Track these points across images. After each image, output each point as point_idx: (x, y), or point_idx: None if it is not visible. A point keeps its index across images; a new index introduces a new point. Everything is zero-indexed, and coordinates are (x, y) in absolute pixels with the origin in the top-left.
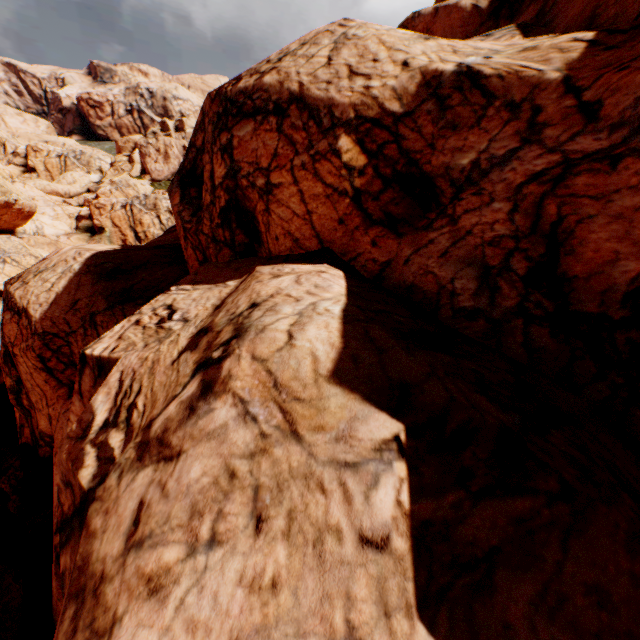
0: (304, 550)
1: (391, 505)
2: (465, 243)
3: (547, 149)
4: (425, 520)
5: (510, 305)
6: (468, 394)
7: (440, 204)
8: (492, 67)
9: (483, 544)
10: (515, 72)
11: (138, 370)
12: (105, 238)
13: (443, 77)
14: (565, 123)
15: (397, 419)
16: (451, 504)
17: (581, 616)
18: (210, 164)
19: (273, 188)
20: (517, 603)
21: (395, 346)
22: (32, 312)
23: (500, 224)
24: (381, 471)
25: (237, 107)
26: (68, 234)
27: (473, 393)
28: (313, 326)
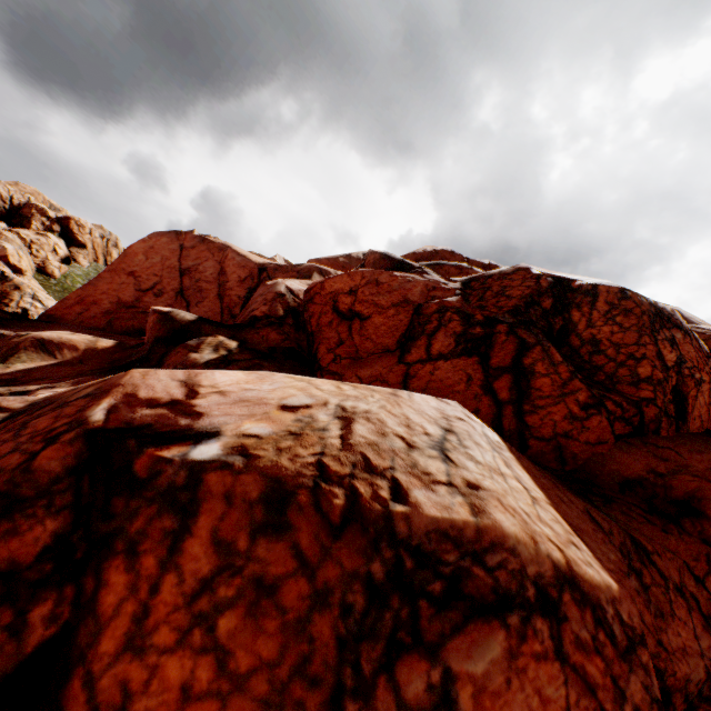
0: None
1: None
2: None
3: None
4: None
5: None
6: None
7: None
8: None
9: None
10: None
11: None
12: None
13: None
14: None
15: None
16: None
17: None
18: (653, 345)
19: (701, 382)
20: None
21: None
22: (592, 573)
23: None
24: None
25: (665, 316)
26: None
27: None
28: None
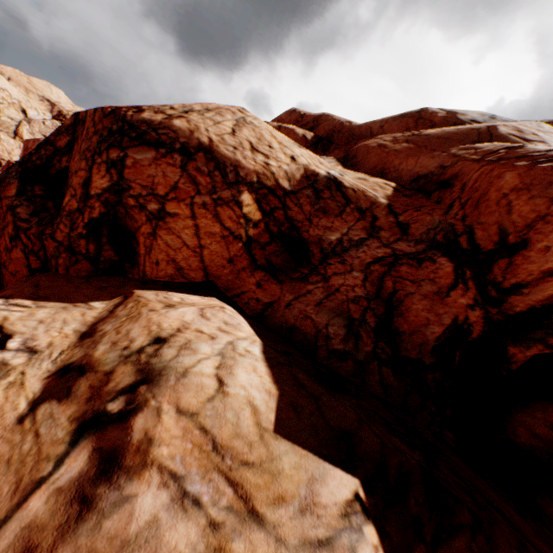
0: None
1: None
2: (335, 297)
3: (383, 244)
4: None
5: (369, 350)
6: (388, 436)
7: (310, 263)
8: (348, 182)
9: None
10: (362, 191)
11: None
12: None
13: (319, 177)
14: (391, 231)
15: (351, 473)
16: None
17: None
18: (87, 171)
19: (167, 215)
20: None
21: (323, 391)
22: None
23: (358, 287)
24: (356, 542)
25: (137, 132)
26: None
27: (389, 434)
28: (241, 369)
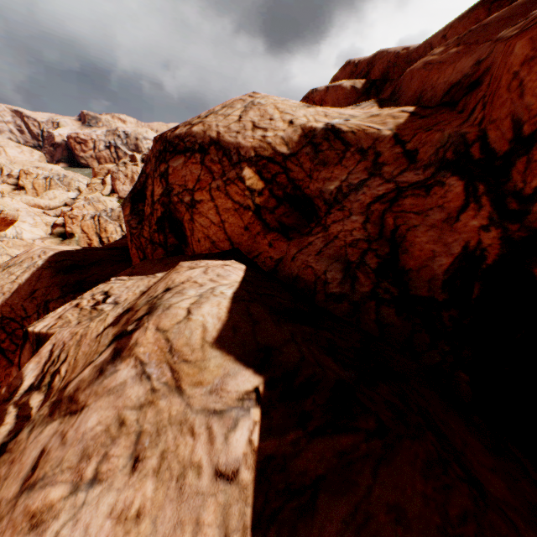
0: (169, 484)
1: (244, 443)
2: (333, 244)
3: (385, 180)
4: (269, 455)
5: (366, 290)
6: (317, 355)
7: (319, 217)
8: (348, 126)
9: (312, 473)
10: (362, 130)
11: (68, 342)
12: (74, 242)
13: (316, 131)
14: (396, 163)
15: (259, 374)
16: (291, 441)
17: (382, 531)
18: (152, 185)
19: (196, 203)
20: (333, 522)
21: (267, 319)
22: None
23: (357, 231)
24: (241, 416)
25: (173, 146)
26: (43, 238)
27: (322, 354)
28: (208, 304)
